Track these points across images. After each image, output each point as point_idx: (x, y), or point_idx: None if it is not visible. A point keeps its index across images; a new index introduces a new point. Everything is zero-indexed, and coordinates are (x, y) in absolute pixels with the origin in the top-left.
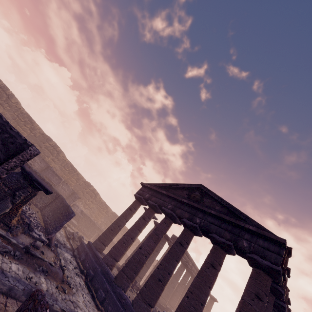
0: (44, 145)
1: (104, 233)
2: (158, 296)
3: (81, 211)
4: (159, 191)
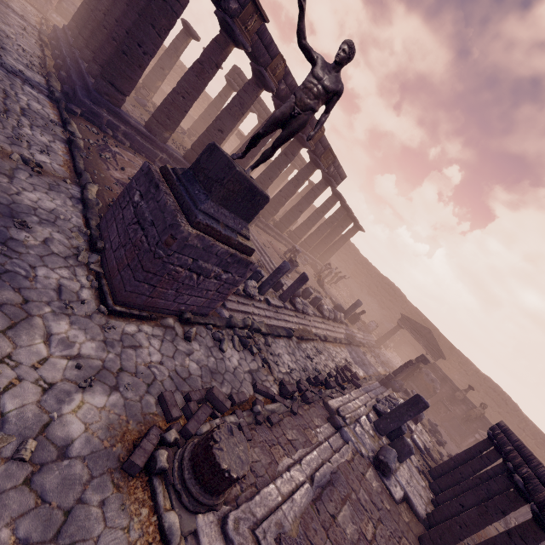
0: None
1: (77, 9)
2: None
3: None
4: None
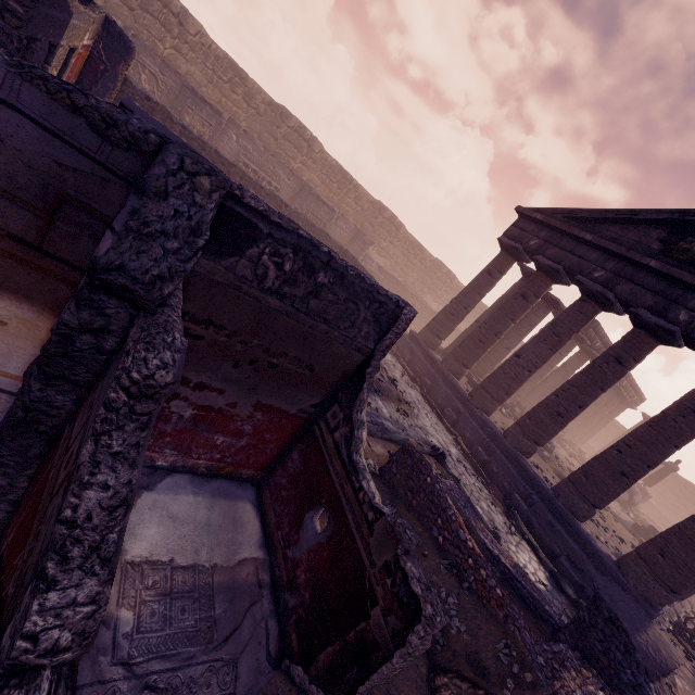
0: (280, 133)
1: (437, 319)
2: (553, 434)
3: (379, 268)
4: (572, 233)
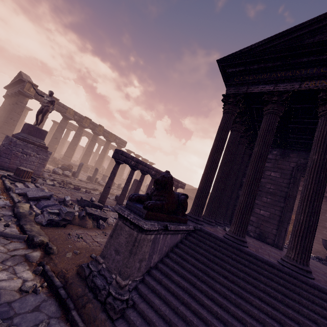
0: None
1: None
2: None
3: None
4: (6, 86)
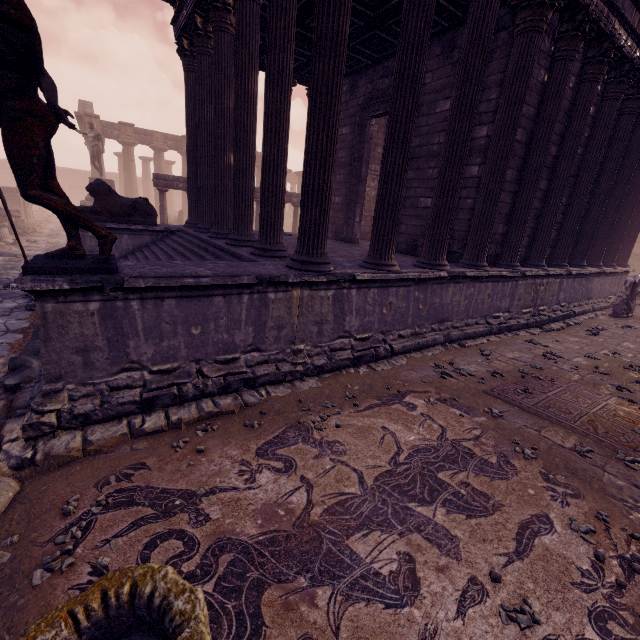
0: None
1: None
2: None
3: None
4: None
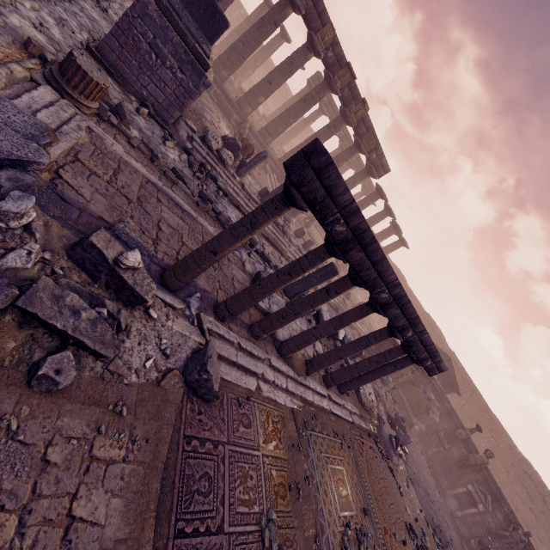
0: None
1: None
2: None
3: None
4: None
